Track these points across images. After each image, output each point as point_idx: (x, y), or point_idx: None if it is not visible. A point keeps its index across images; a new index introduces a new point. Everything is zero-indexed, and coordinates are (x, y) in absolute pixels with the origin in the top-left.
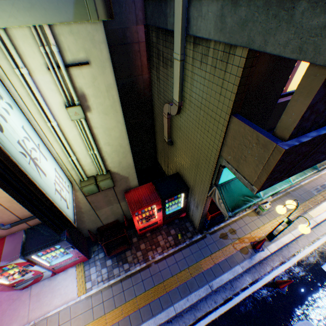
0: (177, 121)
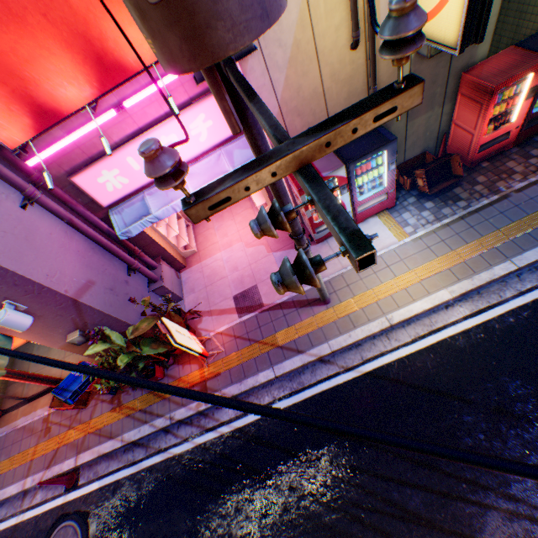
0: None
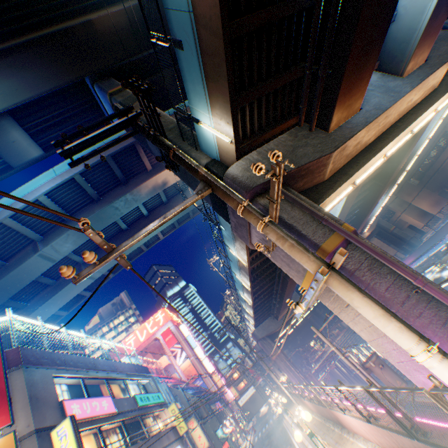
0: None
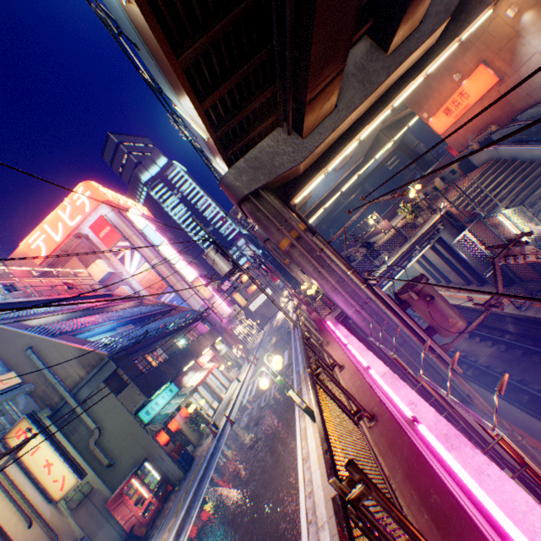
0: (104, 441)
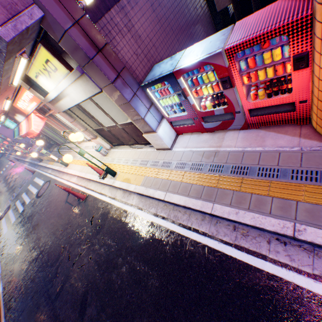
0: None
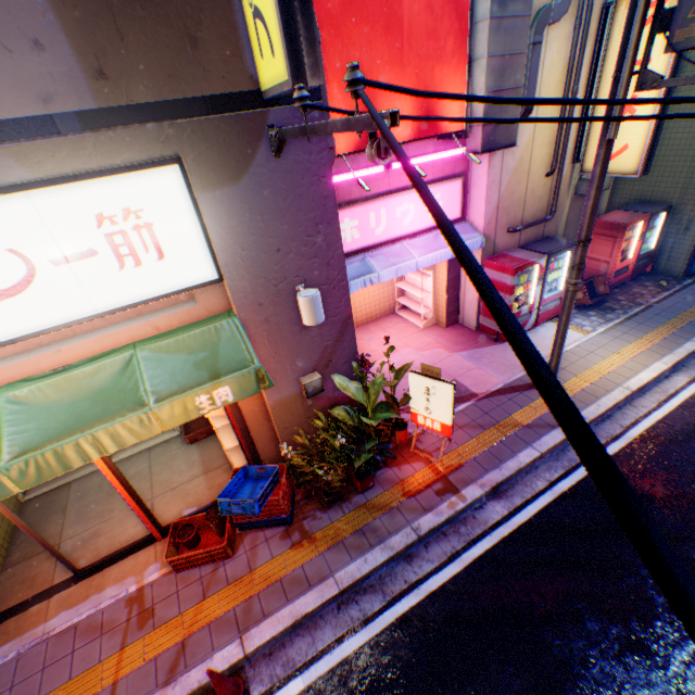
0: None
